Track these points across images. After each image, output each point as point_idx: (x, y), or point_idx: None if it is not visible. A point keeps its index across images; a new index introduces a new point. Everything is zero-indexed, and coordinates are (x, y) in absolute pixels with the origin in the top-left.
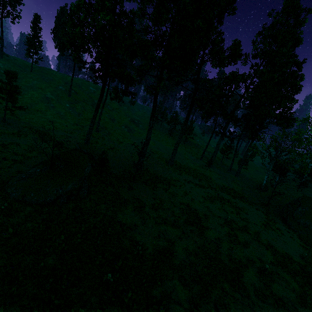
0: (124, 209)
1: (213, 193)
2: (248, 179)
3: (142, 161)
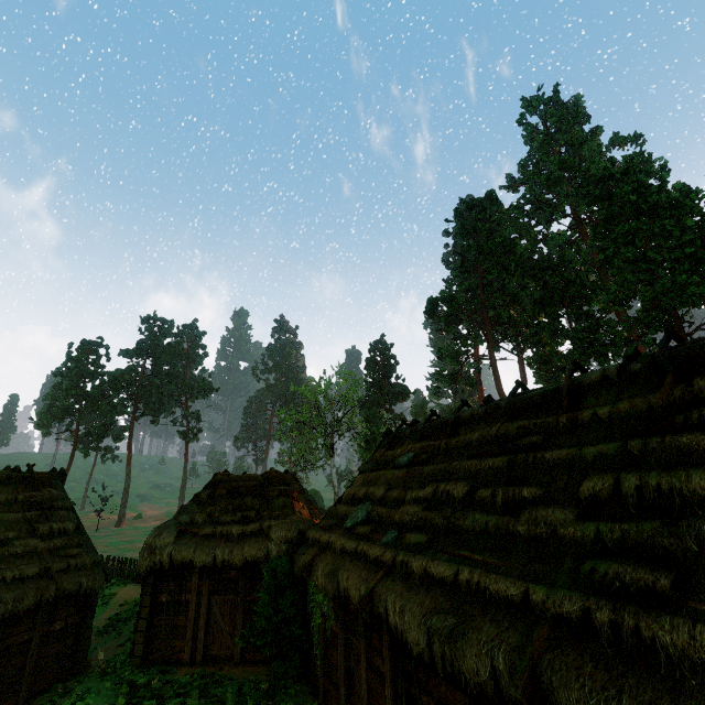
0: None
1: None
2: None
3: (123, 515)
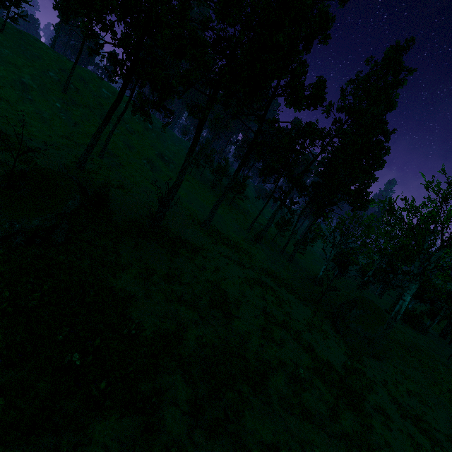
0: (120, 272)
1: (255, 276)
2: (303, 267)
3: (163, 214)
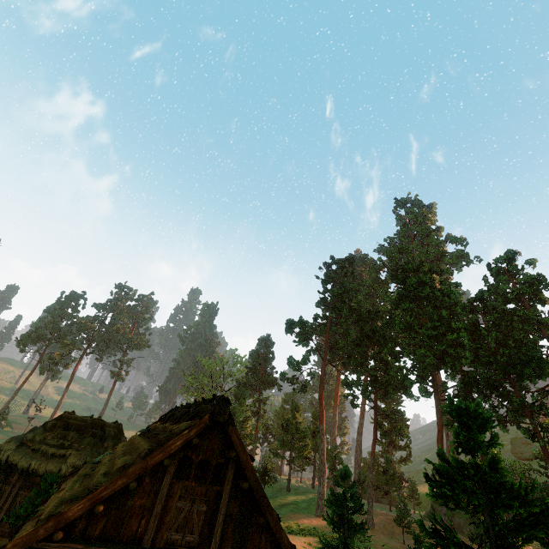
0: None
1: None
2: None
3: None
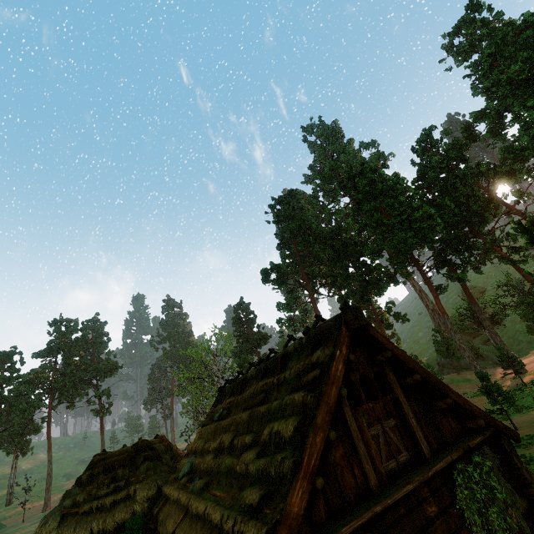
0: None
1: None
2: None
3: (48, 499)
